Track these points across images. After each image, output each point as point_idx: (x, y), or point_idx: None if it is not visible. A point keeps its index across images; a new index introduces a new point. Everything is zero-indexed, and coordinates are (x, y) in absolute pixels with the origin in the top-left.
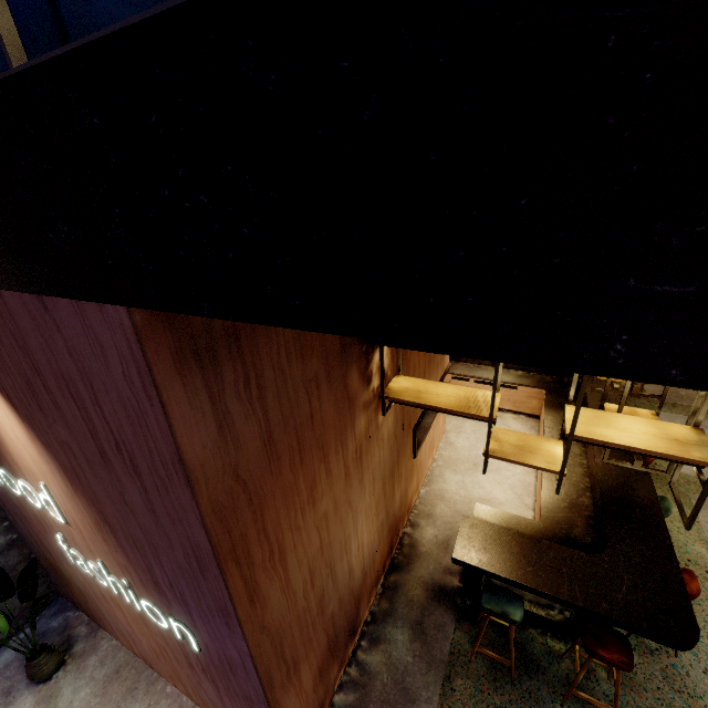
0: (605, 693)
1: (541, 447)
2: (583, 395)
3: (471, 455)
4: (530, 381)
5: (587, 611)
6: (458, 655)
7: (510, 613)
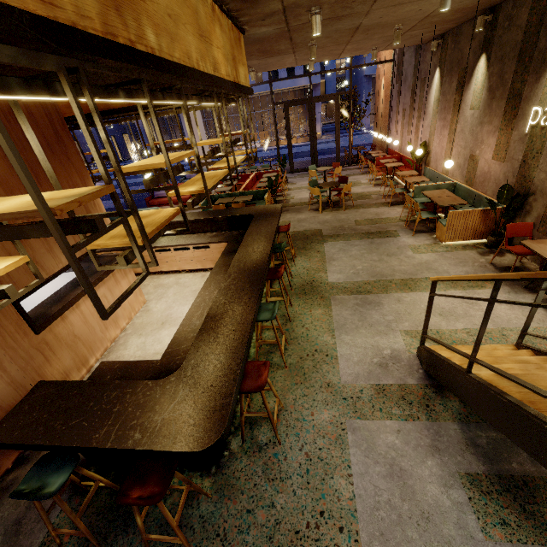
0: (202, 514)
1: None
2: None
3: (163, 315)
4: (219, 238)
5: (115, 450)
6: (50, 543)
7: (49, 484)
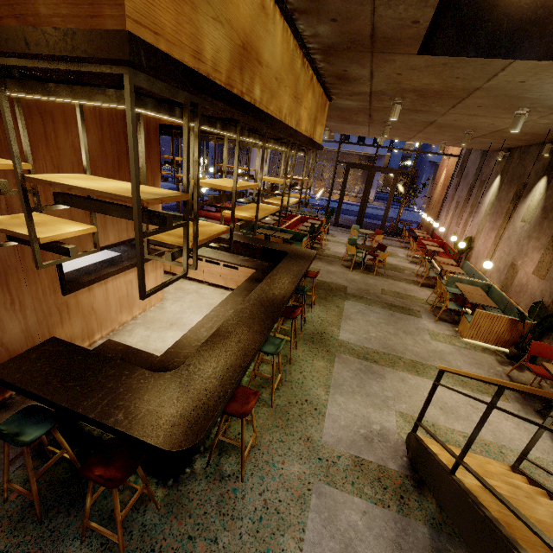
0: (145, 523)
1: (57, 225)
2: (3, 104)
3: (174, 317)
4: (250, 263)
5: (96, 422)
6: None
7: (26, 433)
